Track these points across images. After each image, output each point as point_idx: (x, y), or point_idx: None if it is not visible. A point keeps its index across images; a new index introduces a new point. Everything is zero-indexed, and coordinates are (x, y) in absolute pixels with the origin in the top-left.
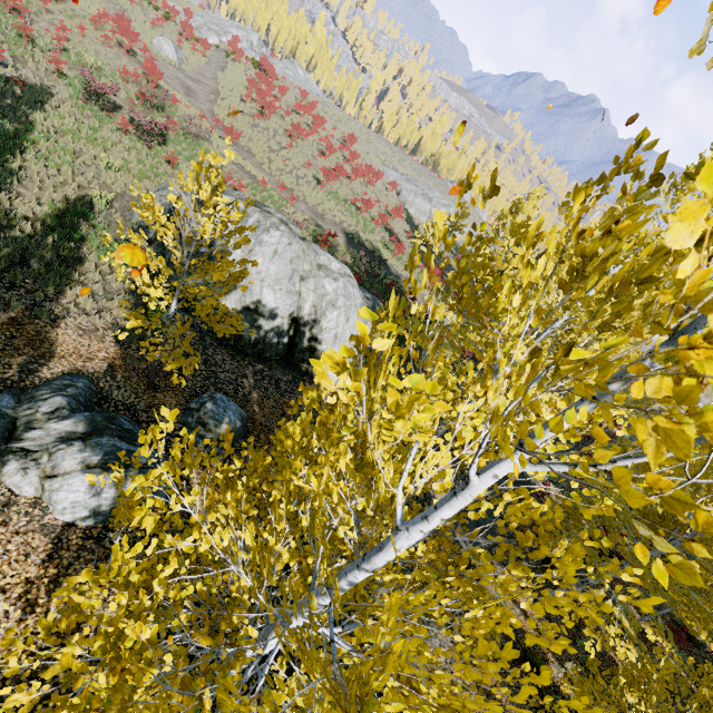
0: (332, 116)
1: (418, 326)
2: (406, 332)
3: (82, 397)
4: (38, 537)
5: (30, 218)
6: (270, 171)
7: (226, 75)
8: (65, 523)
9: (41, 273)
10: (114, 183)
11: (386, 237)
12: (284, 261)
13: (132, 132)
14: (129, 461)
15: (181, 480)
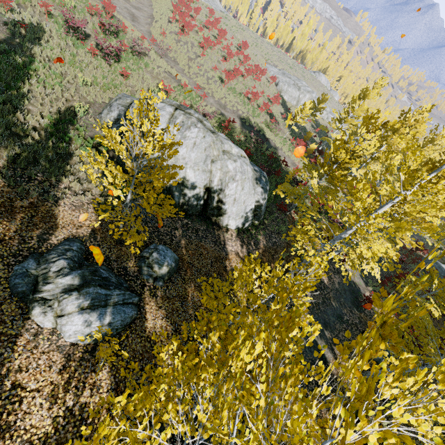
0: (231, 27)
1: (289, 188)
2: (281, 193)
3: (76, 257)
4: (56, 354)
5: (37, 128)
6: (189, 74)
7: (158, 2)
8: (71, 343)
9: (47, 167)
10: (88, 95)
11: (267, 119)
12: (200, 149)
13: (97, 54)
14: (107, 302)
15: (139, 307)
